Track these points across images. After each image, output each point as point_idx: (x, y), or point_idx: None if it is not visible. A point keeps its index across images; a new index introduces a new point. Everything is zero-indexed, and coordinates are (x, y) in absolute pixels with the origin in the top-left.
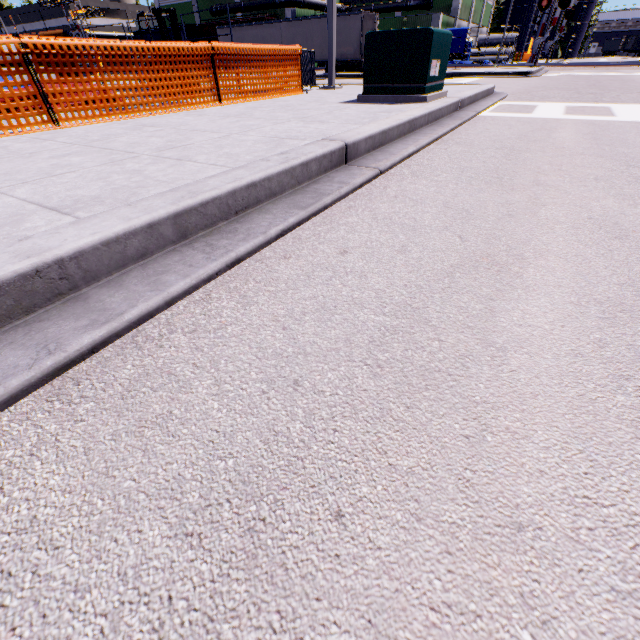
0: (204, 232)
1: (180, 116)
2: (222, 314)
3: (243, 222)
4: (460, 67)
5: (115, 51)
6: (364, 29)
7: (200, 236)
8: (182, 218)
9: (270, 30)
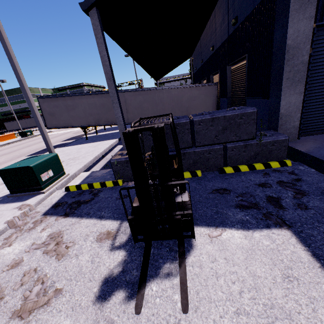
0: None
1: None
2: None
3: None
4: None
5: None
6: None
7: None
8: None
9: (22, 121)
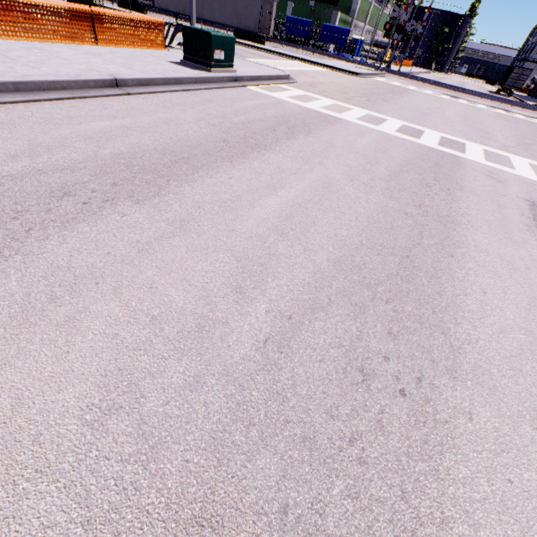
0: (28, 92)
1: (62, 47)
2: (18, 108)
3: (45, 93)
4: (334, 58)
5: (24, 2)
6: (263, 10)
7: (25, 93)
8: (17, 84)
9: None
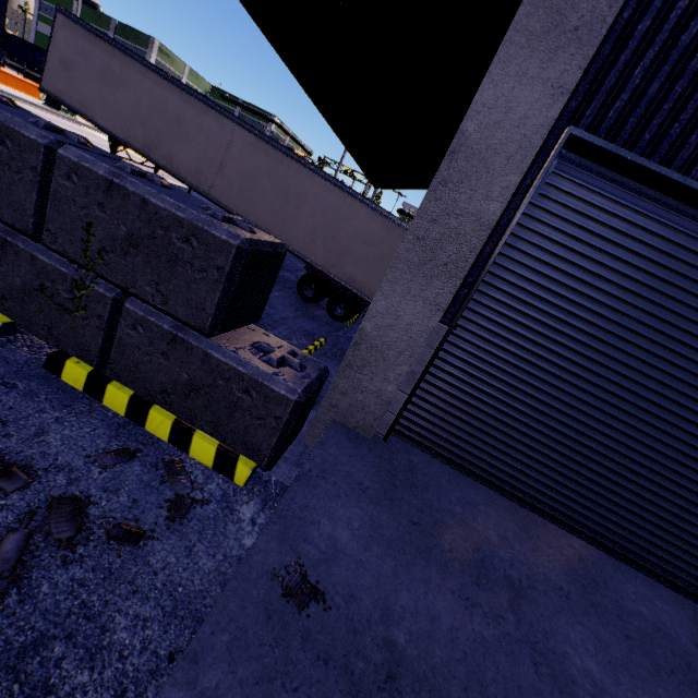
0: None
1: None
2: None
3: None
4: None
5: None
6: None
7: None
8: None
9: None
